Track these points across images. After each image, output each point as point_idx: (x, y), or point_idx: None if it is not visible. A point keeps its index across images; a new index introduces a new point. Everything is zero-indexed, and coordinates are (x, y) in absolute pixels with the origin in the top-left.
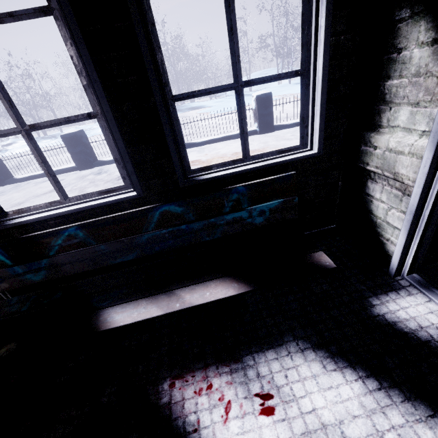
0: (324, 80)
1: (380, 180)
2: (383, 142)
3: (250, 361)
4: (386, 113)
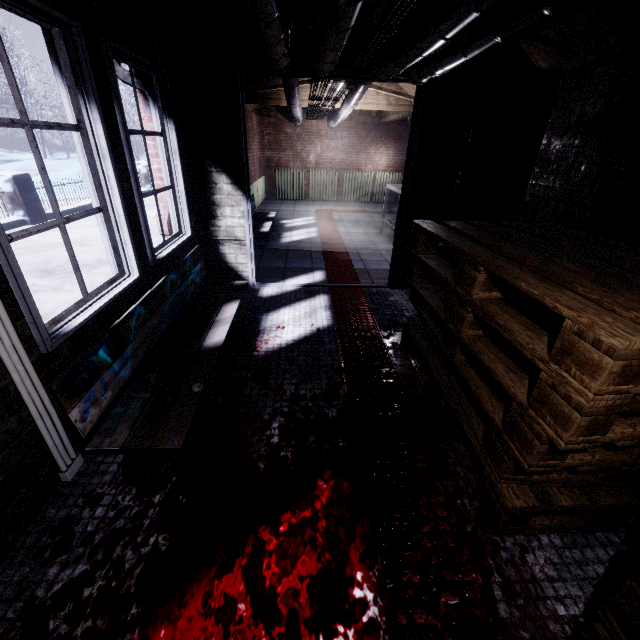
0: (185, 193)
1: (227, 243)
2: (224, 223)
3: (263, 328)
4: (219, 210)
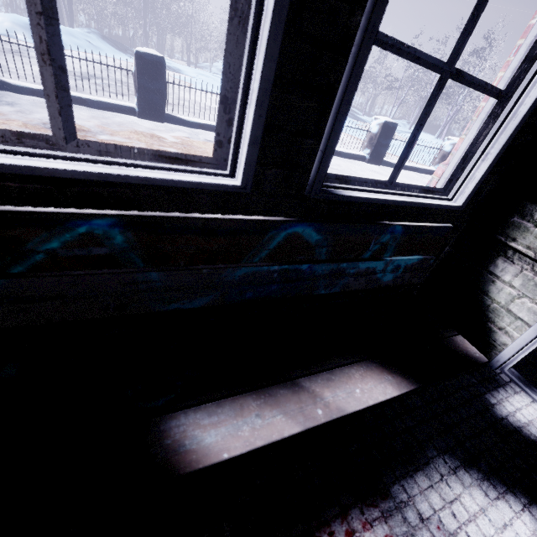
0: (523, 119)
1: (520, 262)
2: None
3: (402, 494)
4: None
